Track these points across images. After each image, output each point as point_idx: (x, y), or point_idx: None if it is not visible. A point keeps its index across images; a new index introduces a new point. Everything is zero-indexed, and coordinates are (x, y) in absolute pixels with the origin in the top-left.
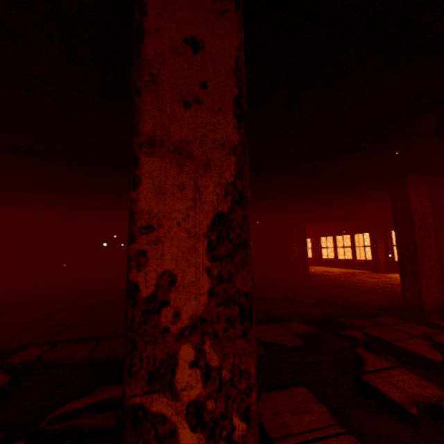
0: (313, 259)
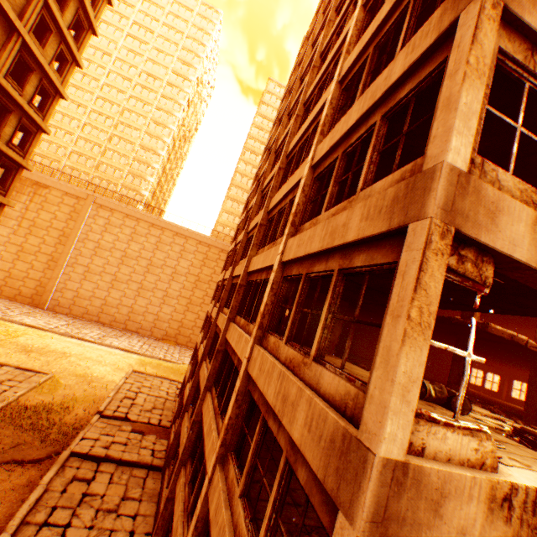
0: None
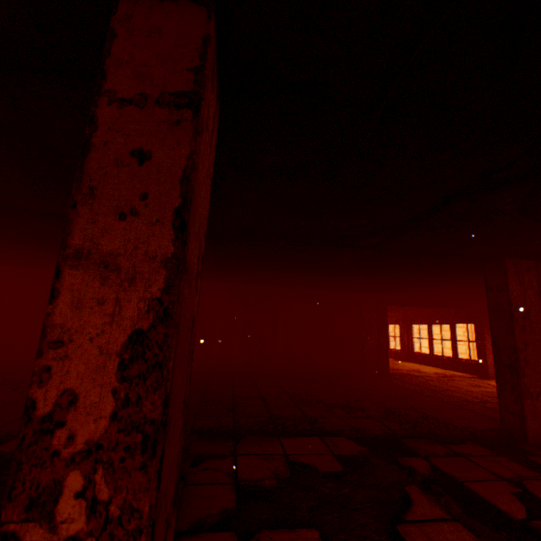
0: (401, 351)
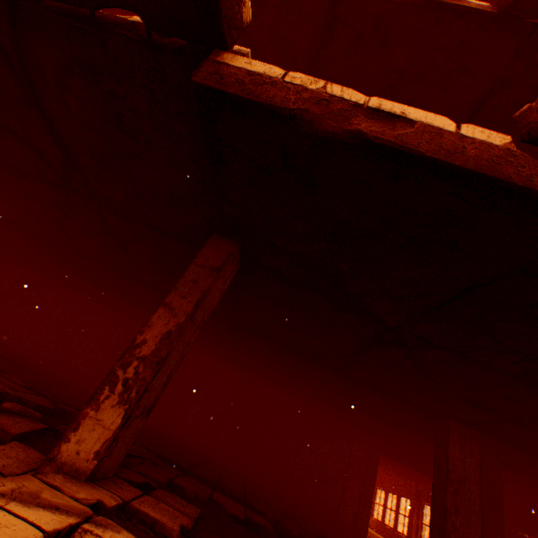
0: (407, 537)
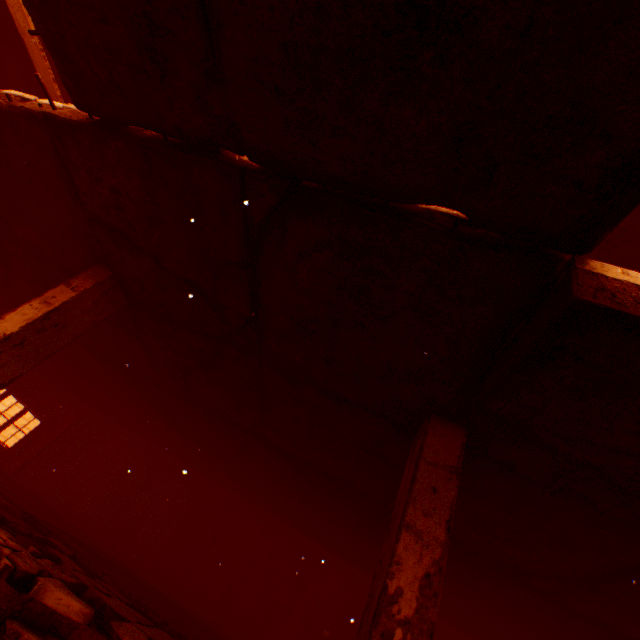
0: None
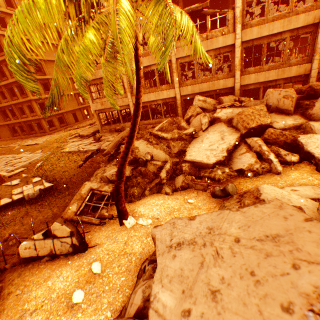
0: None
